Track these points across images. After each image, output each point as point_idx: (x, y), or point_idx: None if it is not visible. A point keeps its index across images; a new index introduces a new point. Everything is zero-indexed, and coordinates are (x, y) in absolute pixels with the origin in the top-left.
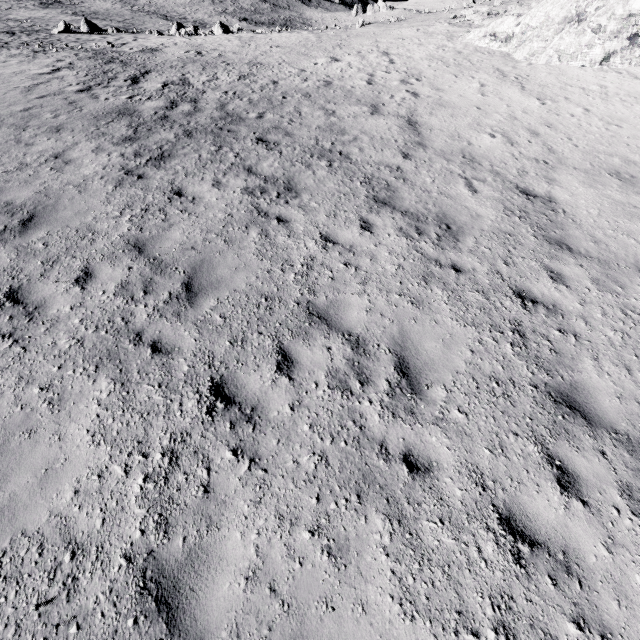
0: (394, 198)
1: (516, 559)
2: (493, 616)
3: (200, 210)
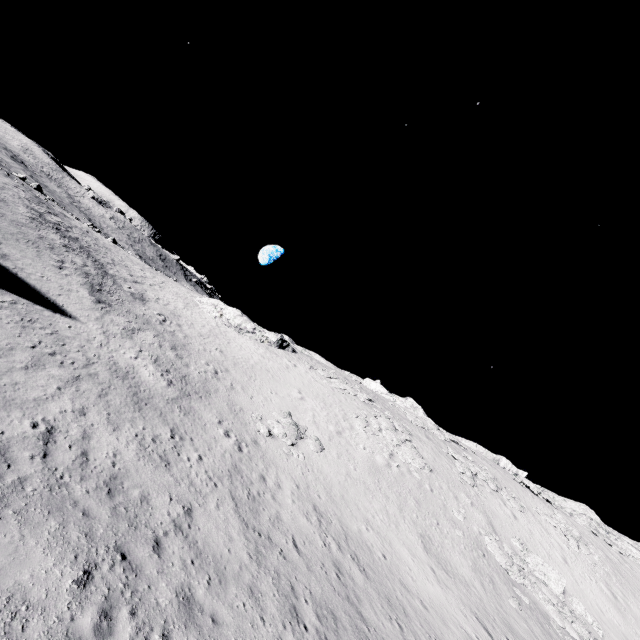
0: (105, 273)
1: (64, 277)
2: (54, 273)
3: (47, 234)
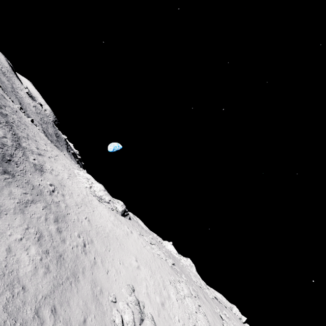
0: (19, 145)
1: None
2: None
3: None
